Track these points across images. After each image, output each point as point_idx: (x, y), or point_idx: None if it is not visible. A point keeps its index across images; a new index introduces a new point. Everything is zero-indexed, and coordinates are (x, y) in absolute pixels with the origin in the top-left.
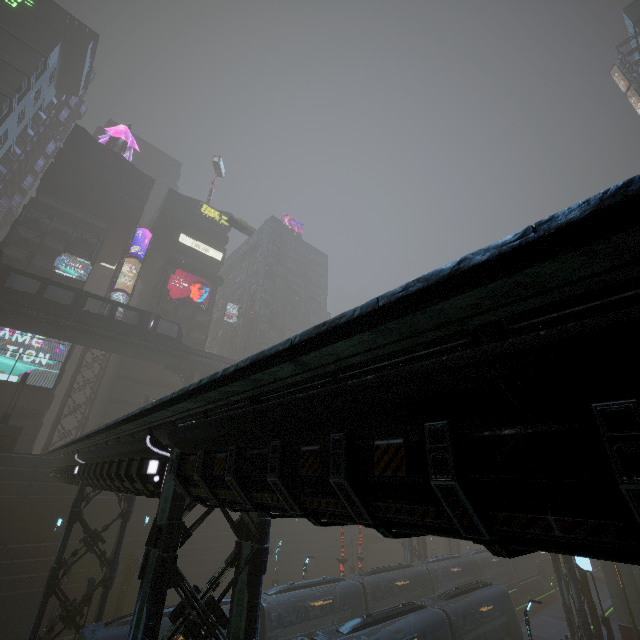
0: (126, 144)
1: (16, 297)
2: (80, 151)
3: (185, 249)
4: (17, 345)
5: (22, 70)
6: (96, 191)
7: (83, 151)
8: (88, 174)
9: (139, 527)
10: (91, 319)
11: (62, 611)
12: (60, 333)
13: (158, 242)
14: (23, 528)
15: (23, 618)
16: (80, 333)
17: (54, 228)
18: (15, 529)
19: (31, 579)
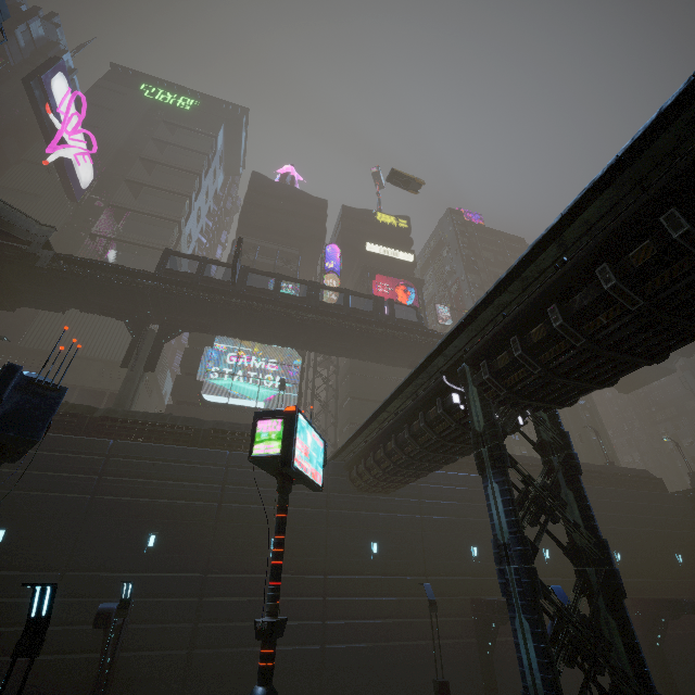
0: (293, 181)
1: (258, 295)
2: (261, 192)
3: (373, 259)
4: (255, 371)
5: (203, 152)
6: (282, 221)
7: (263, 191)
8: (272, 209)
9: (467, 562)
10: (329, 309)
11: (553, 635)
12: (300, 335)
13: (344, 262)
14: (337, 553)
15: (374, 687)
16: (321, 328)
17: (257, 262)
18: (329, 554)
19: (367, 627)
